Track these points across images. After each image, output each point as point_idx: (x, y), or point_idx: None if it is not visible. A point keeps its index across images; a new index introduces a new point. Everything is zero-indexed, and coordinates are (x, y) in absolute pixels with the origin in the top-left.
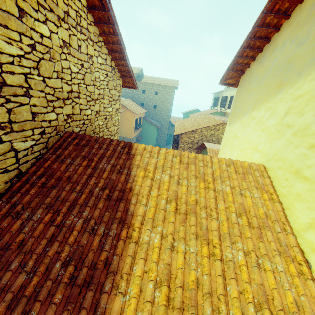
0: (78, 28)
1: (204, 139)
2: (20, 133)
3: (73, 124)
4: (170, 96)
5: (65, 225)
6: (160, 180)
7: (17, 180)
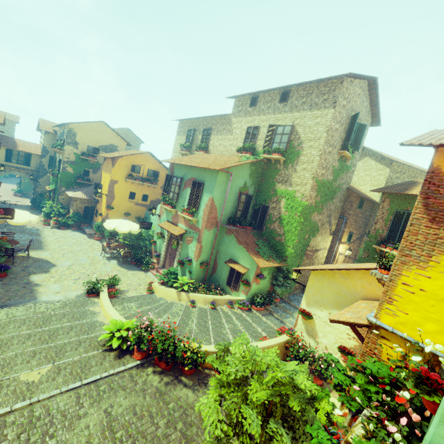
0: None
1: None
2: None
3: None
4: (10, 129)
5: (8, 143)
6: (21, 142)
7: None
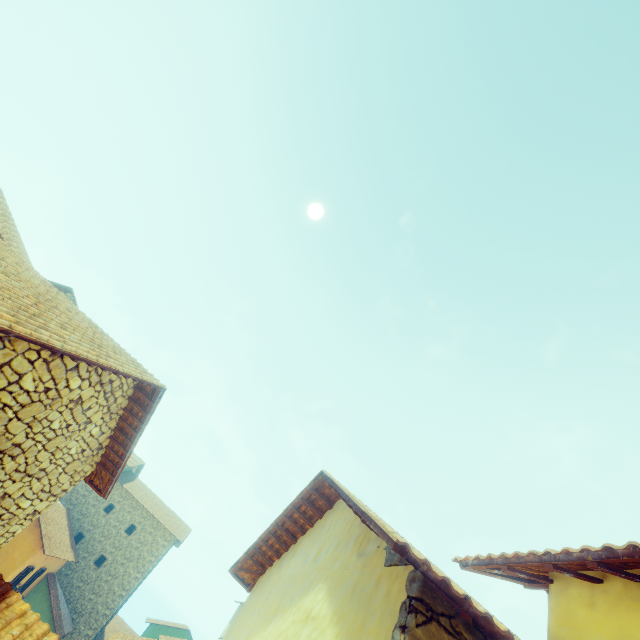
0: (107, 394)
1: None
2: None
3: None
4: (153, 553)
5: None
6: None
7: None
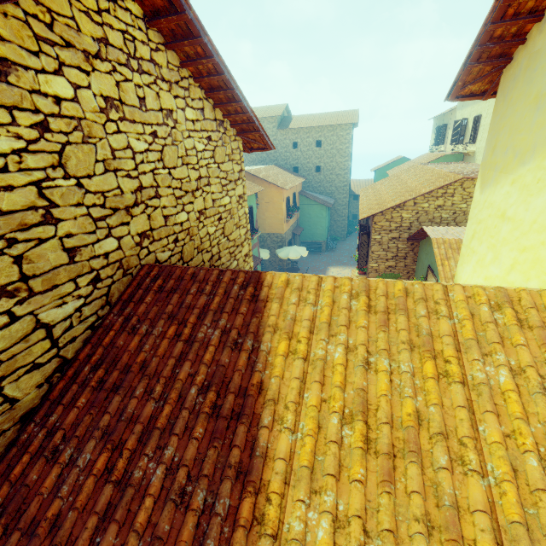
0: (132, 65)
1: (422, 218)
2: (49, 293)
3: (155, 247)
4: (344, 143)
5: (130, 482)
6: (324, 361)
7: (61, 376)
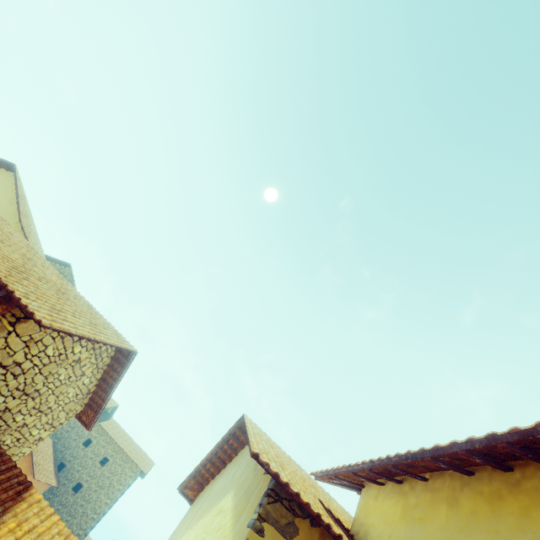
0: (97, 356)
1: None
2: None
3: None
4: (121, 482)
5: None
6: None
7: None
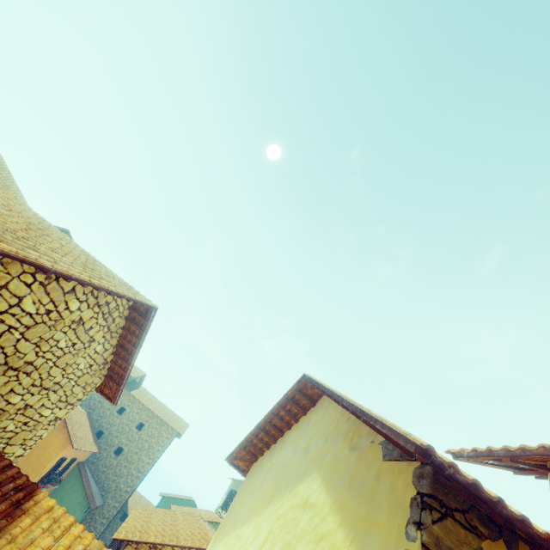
0: (106, 315)
1: None
2: None
3: None
4: (159, 444)
5: None
6: None
7: None
